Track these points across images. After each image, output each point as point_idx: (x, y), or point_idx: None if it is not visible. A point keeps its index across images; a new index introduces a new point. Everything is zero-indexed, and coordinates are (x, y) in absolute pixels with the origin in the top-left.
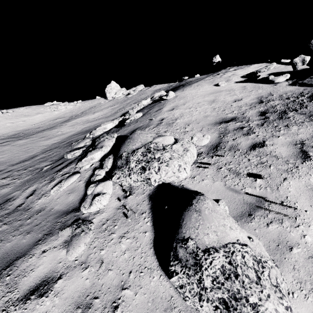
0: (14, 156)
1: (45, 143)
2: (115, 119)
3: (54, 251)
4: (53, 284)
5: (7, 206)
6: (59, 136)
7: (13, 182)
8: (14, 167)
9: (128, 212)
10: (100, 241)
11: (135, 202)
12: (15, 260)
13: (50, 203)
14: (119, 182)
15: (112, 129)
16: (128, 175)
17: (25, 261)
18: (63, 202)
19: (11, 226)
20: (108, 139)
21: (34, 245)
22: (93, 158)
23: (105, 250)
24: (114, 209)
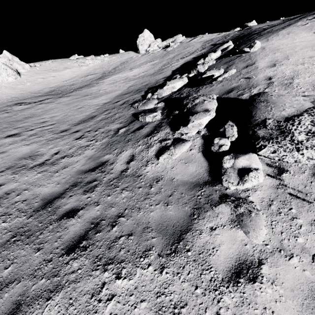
0: (69, 115)
1: (94, 102)
2: (184, 77)
3: (226, 230)
4: (257, 270)
5: (108, 170)
6: (105, 95)
7: (92, 144)
8: (79, 127)
9: (306, 195)
10: (283, 226)
11: (299, 182)
12: (182, 235)
13: (166, 172)
14: (274, 156)
15: (184, 89)
16: (295, 150)
17: (196, 237)
18: (184, 172)
19: (134, 193)
20: (208, 101)
21: (191, 219)
22: (201, 123)
23: (301, 237)
24: (270, 187)
